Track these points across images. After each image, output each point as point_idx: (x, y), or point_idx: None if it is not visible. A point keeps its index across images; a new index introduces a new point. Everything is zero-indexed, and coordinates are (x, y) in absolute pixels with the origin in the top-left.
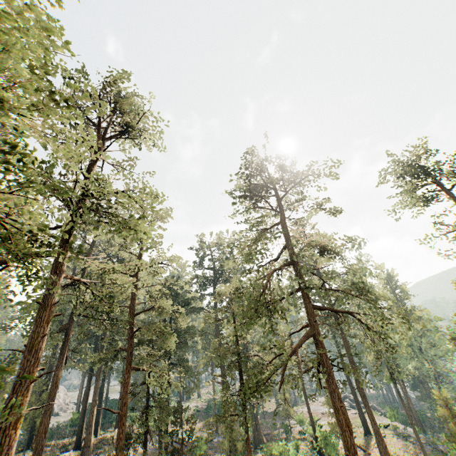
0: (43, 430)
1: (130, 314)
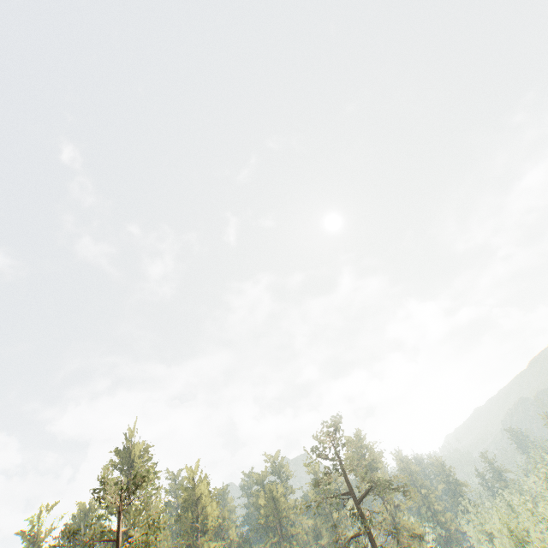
0: None
1: None
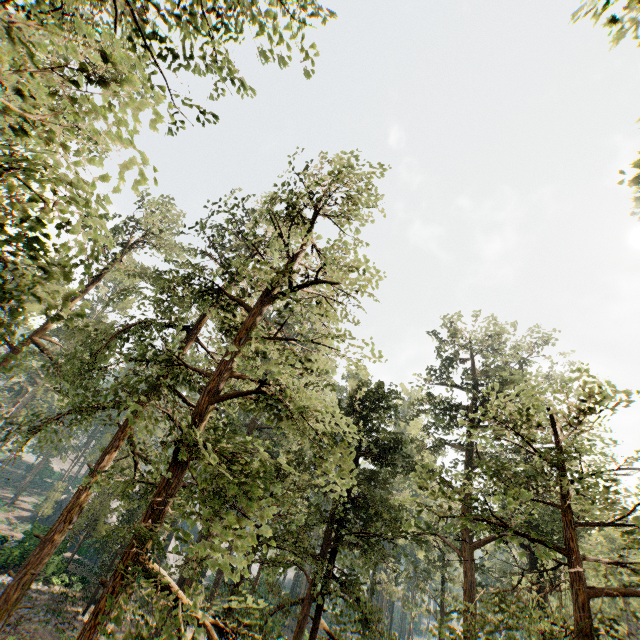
0: (0, 611)
1: (205, 395)
